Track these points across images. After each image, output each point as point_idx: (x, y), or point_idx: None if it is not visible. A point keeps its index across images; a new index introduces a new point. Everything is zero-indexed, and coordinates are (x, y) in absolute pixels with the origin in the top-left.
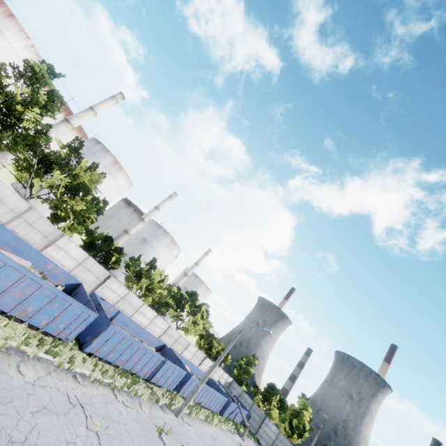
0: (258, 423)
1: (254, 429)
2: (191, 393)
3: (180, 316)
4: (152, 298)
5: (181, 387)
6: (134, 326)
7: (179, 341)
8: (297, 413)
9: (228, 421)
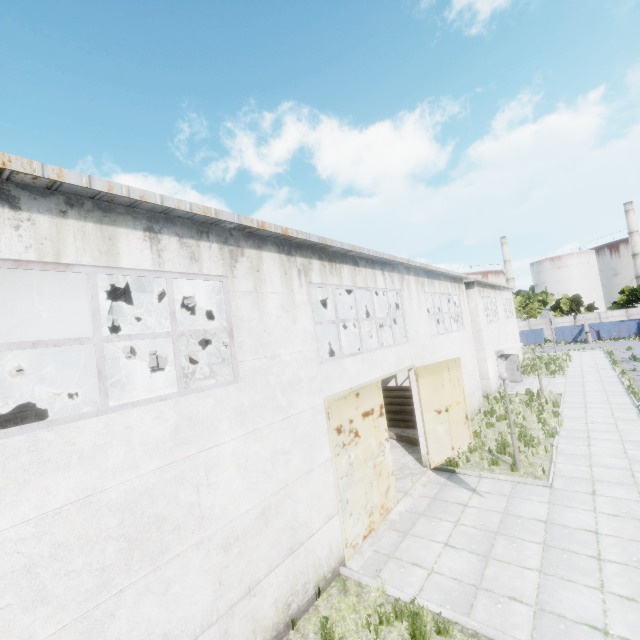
0: None
1: None
2: None
3: None
4: None
5: None
6: None
7: None
8: None
9: (567, 342)
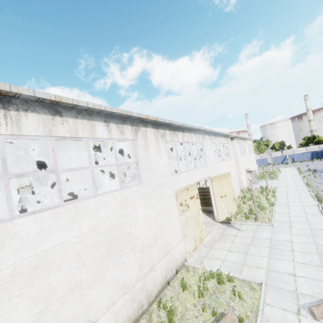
0: None
1: None
2: None
3: None
4: None
5: None
6: None
7: None
8: None
9: (278, 164)
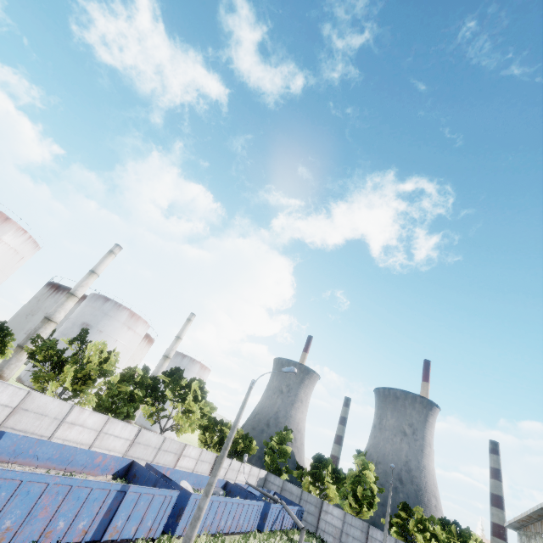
0: (316, 515)
1: (312, 526)
2: (191, 524)
3: (162, 411)
4: (94, 395)
5: (177, 520)
6: (50, 451)
7: (165, 447)
8: (358, 478)
9: (274, 534)
